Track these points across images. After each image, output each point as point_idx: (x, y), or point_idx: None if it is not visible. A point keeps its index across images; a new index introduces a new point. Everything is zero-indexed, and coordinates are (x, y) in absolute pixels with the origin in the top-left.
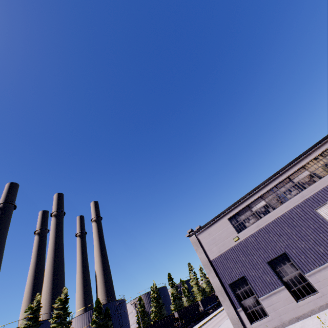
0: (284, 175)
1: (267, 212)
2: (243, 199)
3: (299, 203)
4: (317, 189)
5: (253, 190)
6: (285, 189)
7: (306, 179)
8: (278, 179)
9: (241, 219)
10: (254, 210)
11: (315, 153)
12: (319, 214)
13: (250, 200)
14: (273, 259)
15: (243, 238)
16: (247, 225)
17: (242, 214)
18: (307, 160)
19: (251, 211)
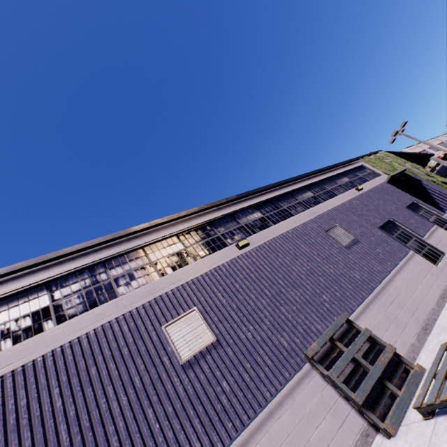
0: (137, 241)
1: (32, 334)
2: None
3: (136, 306)
4: (186, 278)
5: (37, 261)
6: (124, 271)
7: (174, 257)
8: (120, 246)
9: None
10: None
11: (204, 218)
12: (168, 339)
13: (5, 287)
14: None
15: None
16: None
17: None
18: (188, 225)
19: None
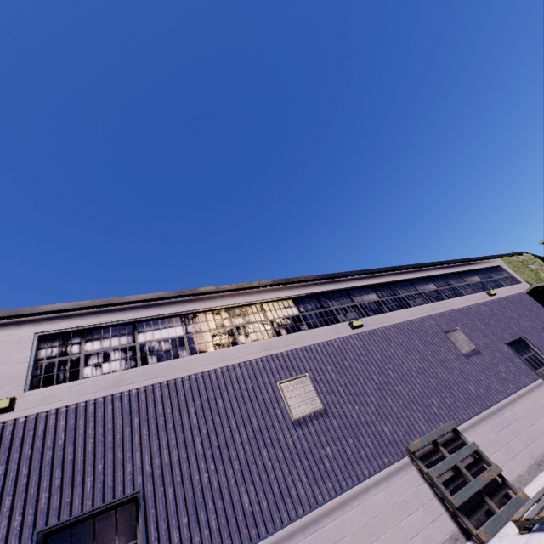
0: (257, 296)
1: (171, 357)
2: (137, 302)
3: (255, 358)
4: (300, 343)
5: (177, 294)
6: (244, 322)
7: (289, 320)
8: (242, 297)
9: (83, 349)
10: (142, 340)
11: (320, 287)
12: (282, 395)
13: (152, 311)
14: (77, 522)
15: (29, 411)
16: (86, 373)
17: (100, 339)
18: (304, 291)
19: (132, 339)
